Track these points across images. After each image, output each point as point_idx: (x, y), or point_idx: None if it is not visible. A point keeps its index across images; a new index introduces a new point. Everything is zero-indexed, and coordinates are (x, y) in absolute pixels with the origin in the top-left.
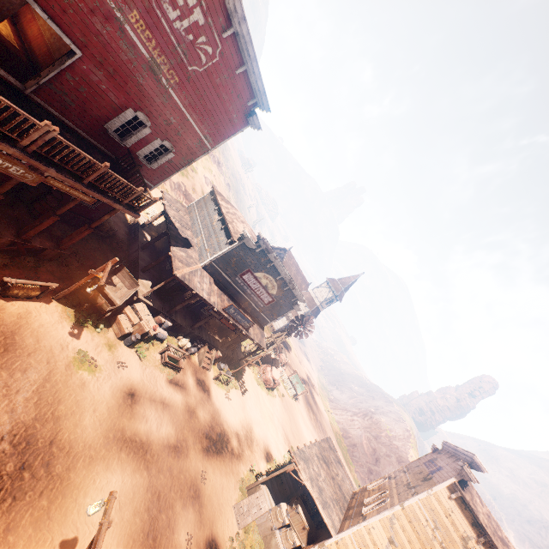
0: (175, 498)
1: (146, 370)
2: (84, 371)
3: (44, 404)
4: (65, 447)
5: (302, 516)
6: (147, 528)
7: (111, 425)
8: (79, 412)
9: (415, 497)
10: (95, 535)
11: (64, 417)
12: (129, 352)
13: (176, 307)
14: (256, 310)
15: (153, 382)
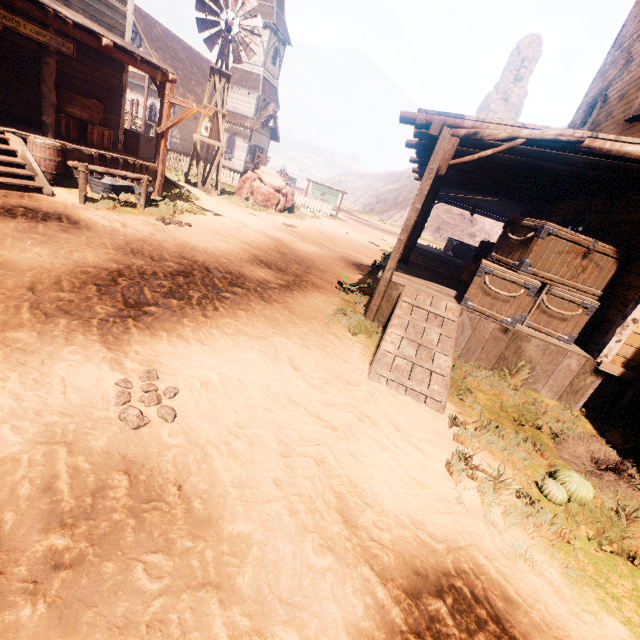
0: None
1: None
2: None
3: None
4: None
5: (568, 234)
6: None
7: None
8: None
9: None
10: None
11: None
12: None
13: None
14: None
15: None
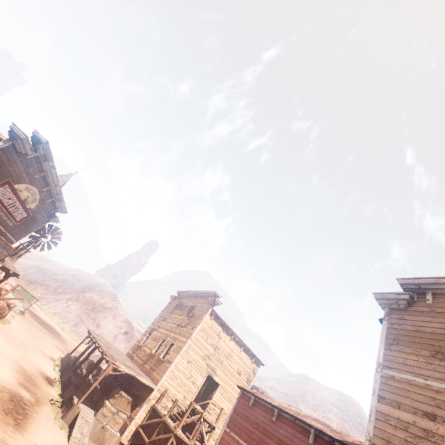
0: None
1: None
2: None
3: None
4: None
5: (127, 396)
6: None
7: None
8: None
9: (197, 329)
10: None
11: None
12: None
13: None
14: (1, 231)
15: None
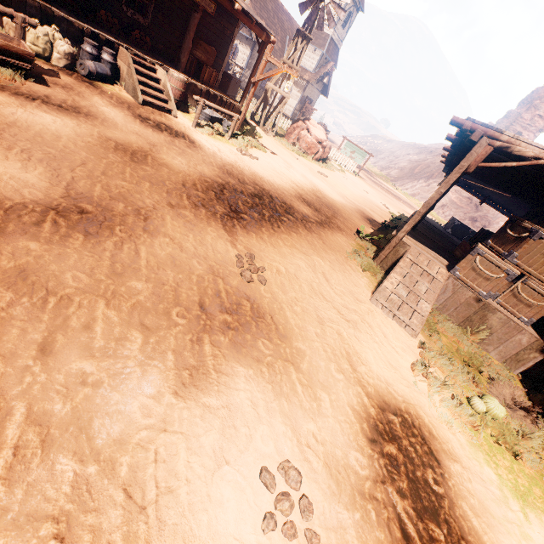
0: (105, 376)
1: None
2: None
3: None
4: None
5: None
6: None
7: None
8: None
9: None
10: None
11: None
12: None
13: None
14: None
15: None
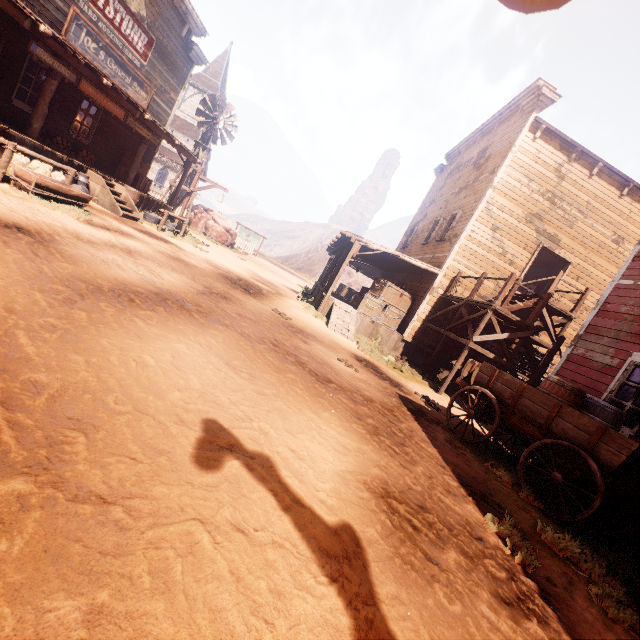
0: (288, 339)
1: None
2: None
3: None
4: None
5: (395, 287)
6: (311, 377)
7: (29, 271)
8: None
9: (502, 167)
10: None
11: None
12: None
13: None
14: None
15: (47, 218)
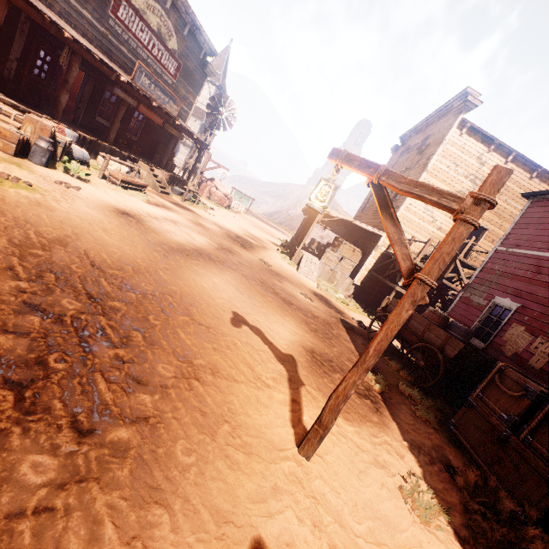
0: (269, 279)
1: (107, 193)
2: (13, 189)
3: (1, 227)
4: (122, 268)
5: (349, 244)
6: (281, 301)
7: (145, 240)
8: (82, 232)
9: (434, 156)
10: (395, 187)
11: (68, 239)
12: (58, 173)
13: (59, 100)
14: None
15: (132, 203)
